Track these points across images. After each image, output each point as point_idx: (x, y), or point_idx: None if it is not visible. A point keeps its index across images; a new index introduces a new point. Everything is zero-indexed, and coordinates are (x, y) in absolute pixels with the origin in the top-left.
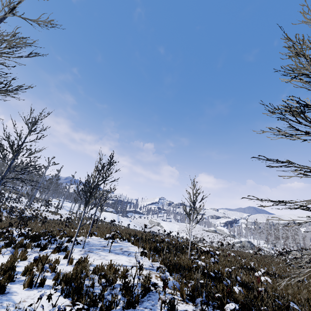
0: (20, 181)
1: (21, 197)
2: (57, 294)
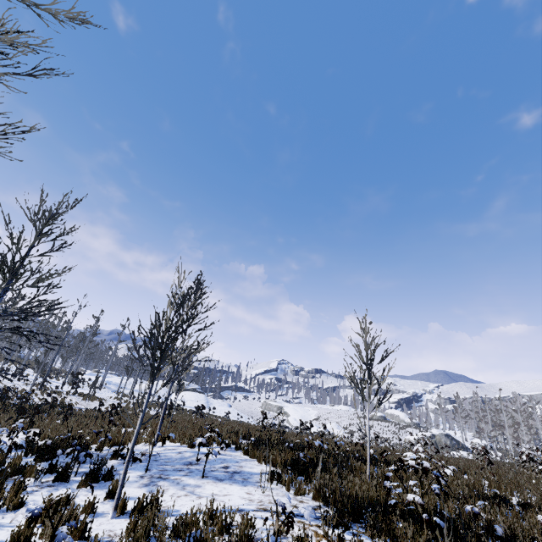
0: (18, 333)
1: (27, 369)
2: None
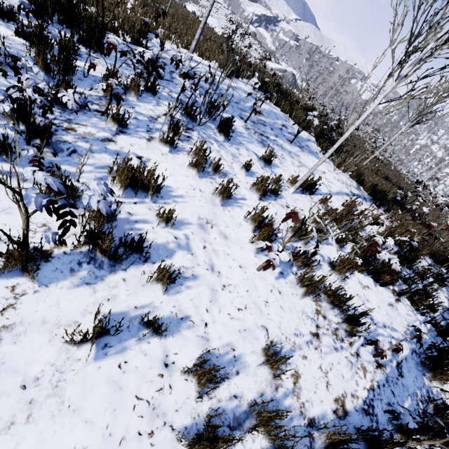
0: None
1: None
2: (371, 282)
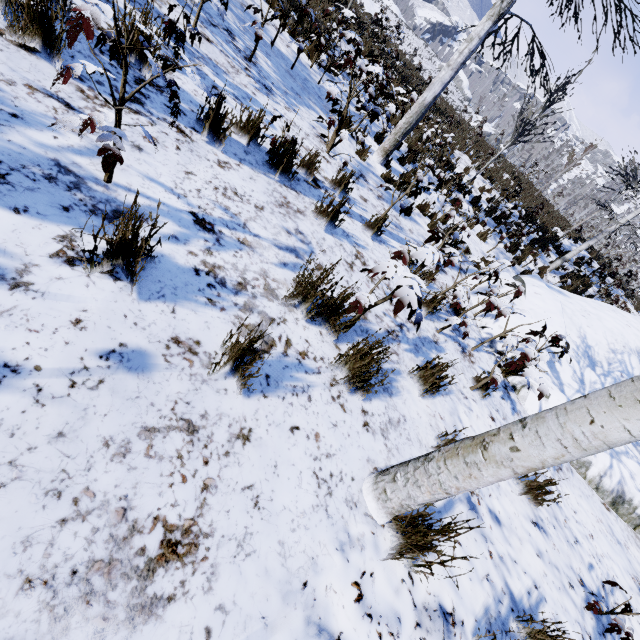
0: None
1: None
2: None
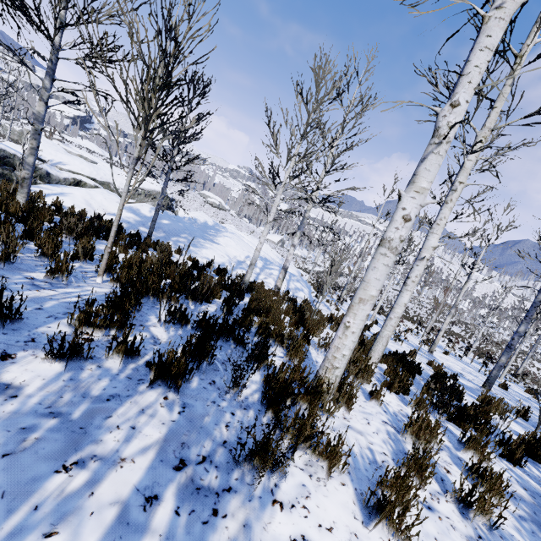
0: None
1: (417, 356)
2: None
